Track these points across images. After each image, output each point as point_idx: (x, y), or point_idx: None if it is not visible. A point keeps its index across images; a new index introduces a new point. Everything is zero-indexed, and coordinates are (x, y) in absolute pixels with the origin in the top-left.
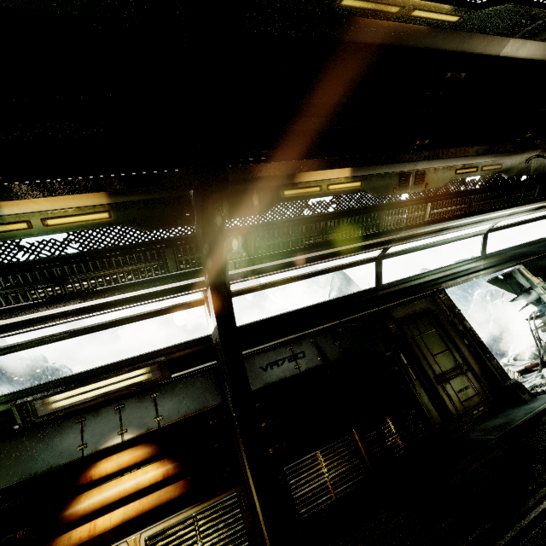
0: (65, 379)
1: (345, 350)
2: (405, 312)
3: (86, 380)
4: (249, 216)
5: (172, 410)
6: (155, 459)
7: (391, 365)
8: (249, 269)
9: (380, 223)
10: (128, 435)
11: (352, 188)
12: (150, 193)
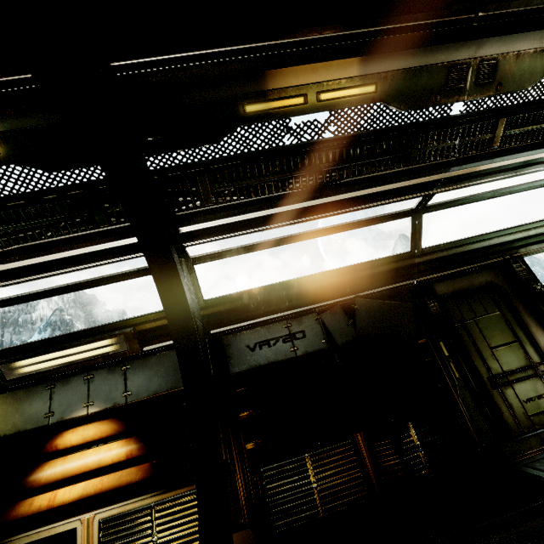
0: (28, 344)
1: (359, 332)
2: (455, 287)
3: (50, 348)
4: (195, 147)
5: (142, 387)
6: (124, 436)
7: (424, 356)
8: (212, 224)
9: (411, 154)
10: (94, 408)
11: (361, 97)
12: (39, 115)
